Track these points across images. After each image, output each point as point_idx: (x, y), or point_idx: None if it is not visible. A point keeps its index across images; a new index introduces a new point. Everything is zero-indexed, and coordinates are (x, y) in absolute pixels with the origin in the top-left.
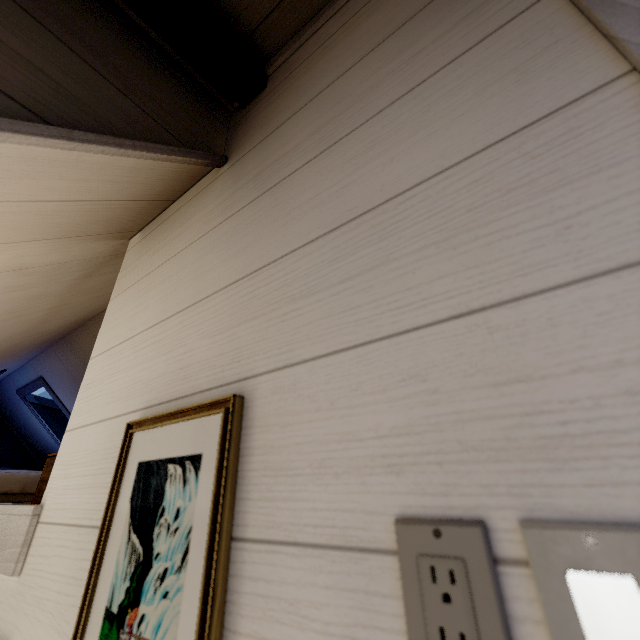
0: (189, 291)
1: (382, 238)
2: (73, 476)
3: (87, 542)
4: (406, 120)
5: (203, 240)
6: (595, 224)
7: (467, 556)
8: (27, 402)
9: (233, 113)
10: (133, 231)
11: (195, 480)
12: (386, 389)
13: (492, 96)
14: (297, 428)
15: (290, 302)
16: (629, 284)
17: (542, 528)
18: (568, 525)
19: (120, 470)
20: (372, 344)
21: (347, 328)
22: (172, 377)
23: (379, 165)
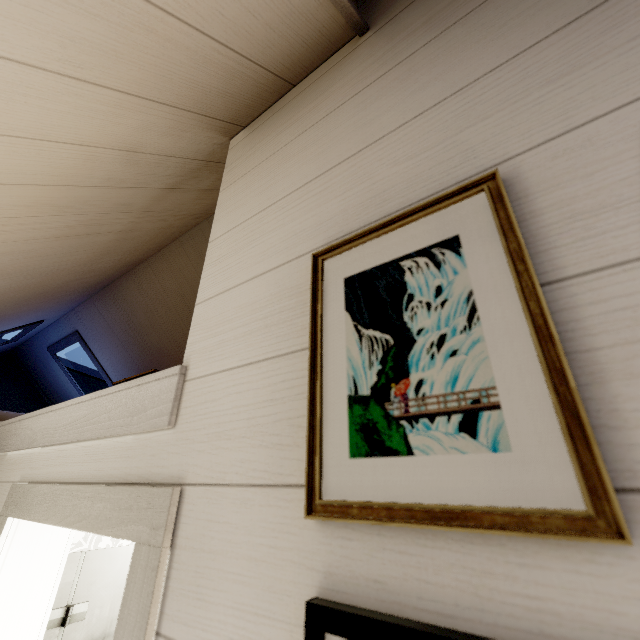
0: (355, 139)
1: None
2: (227, 331)
3: (278, 369)
4: None
5: (359, 97)
6: None
7: None
8: (58, 359)
9: None
10: (239, 126)
11: (457, 257)
12: None
13: None
14: (614, 169)
15: (544, 85)
16: None
17: None
18: None
19: (320, 290)
20: None
21: None
22: (360, 208)
23: None
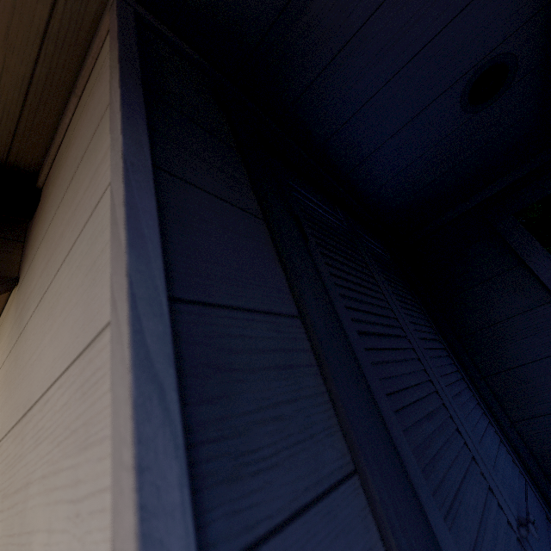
0: None
1: (34, 446)
2: None
3: None
4: (62, 291)
5: None
6: (84, 523)
7: None
8: None
9: (28, 223)
10: None
11: None
12: None
13: (85, 290)
14: None
15: (2, 498)
16: None
17: None
18: None
19: None
20: None
21: None
22: None
23: (47, 342)
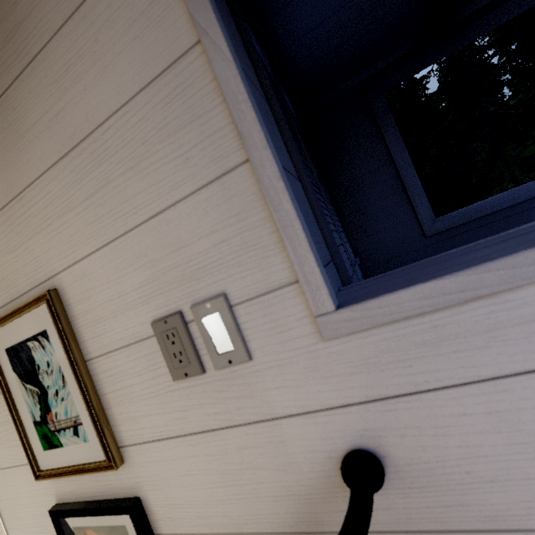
0: None
1: (100, 163)
2: None
3: None
4: (83, 46)
5: None
6: (197, 157)
7: (177, 326)
8: None
9: None
10: None
11: (49, 344)
12: (131, 264)
13: (135, 38)
14: (95, 297)
15: (58, 218)
16: (211, 192)
17: (196, 306)
18: (203, 302)
19: None
20: (117, 240)
21: (101, 232)
22: None
23: (78, 93)
